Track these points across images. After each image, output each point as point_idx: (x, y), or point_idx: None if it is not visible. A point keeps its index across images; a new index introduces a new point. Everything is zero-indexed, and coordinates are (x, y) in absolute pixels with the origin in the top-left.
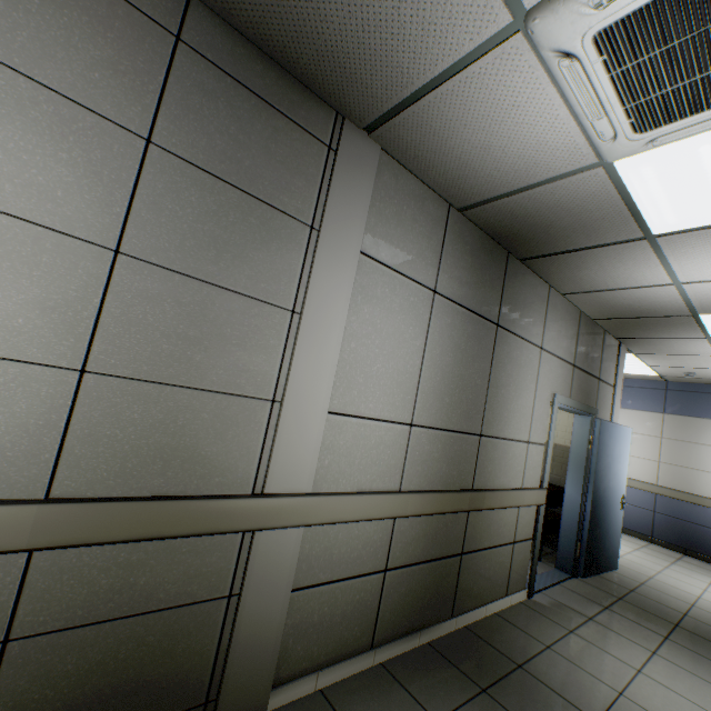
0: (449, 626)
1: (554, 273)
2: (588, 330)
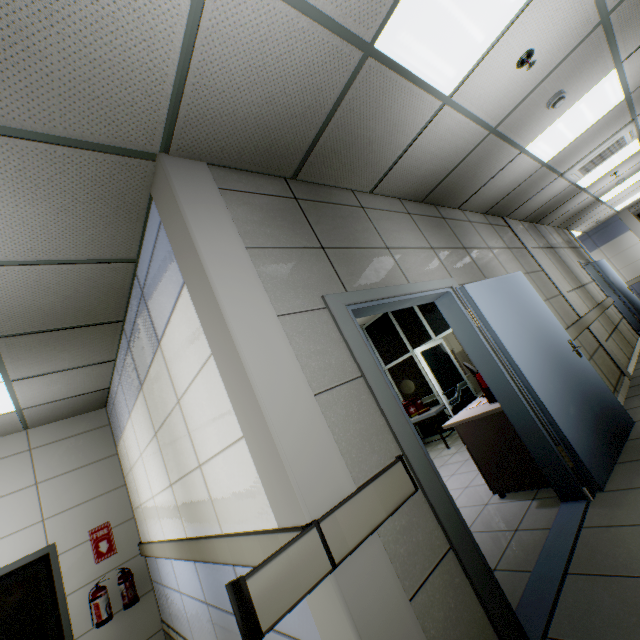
0: (636, 351)
1: (547, 219)
2: (559, 232)
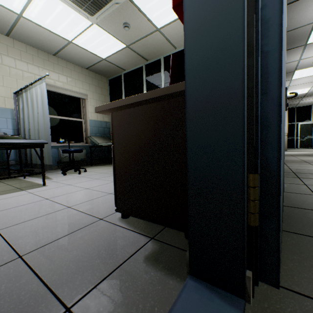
0: None
1: None
2: None
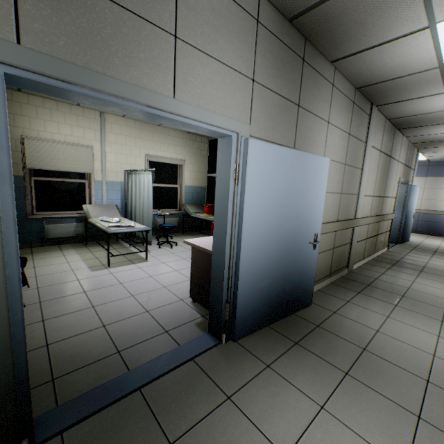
0: (374, 255)
1: (408, 132)
2: (409, 148)
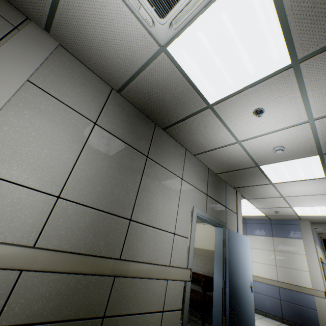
0: None
1: (183, 139)
2: (215, 179)
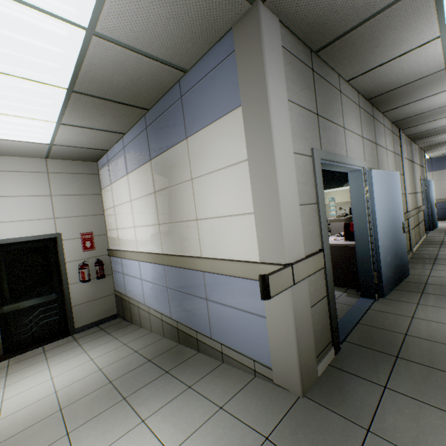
0: (420, 241)
1: (420, 141)
2: (419, 152)
